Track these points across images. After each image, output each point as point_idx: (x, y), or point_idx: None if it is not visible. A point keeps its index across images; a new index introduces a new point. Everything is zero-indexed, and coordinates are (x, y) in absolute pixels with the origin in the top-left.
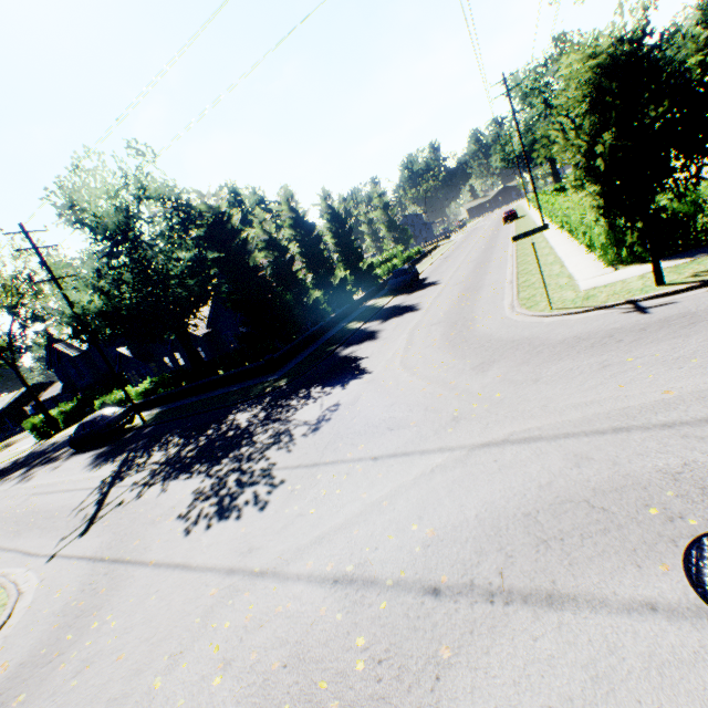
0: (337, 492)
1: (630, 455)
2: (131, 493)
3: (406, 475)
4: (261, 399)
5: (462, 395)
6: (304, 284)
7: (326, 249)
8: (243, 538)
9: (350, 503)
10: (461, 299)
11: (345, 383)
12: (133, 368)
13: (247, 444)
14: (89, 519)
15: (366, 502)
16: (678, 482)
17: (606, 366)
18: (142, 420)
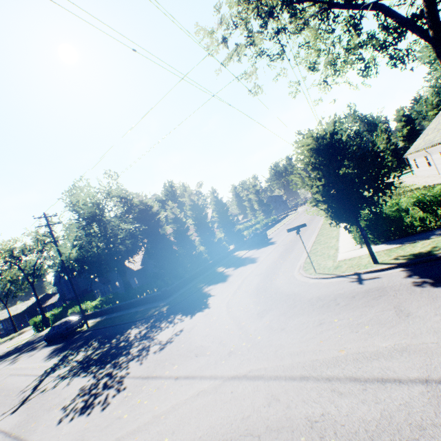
0: (145, 402)
1: (298, 400)
2: (52, 383)
3: (184, 394)
4: (149, 319)
5: (242, 334)
6: (194, 243)
7: (210, 221)
8: (83, 431)
9: (146, 413)
10: (279, 257)
11: (194, 313)
12: (98, 288)
13: (125, 354)
14: (23, 400)
15: (154, 414)
16: (312, 429)
17: (321, 323)
18: (87, 326)
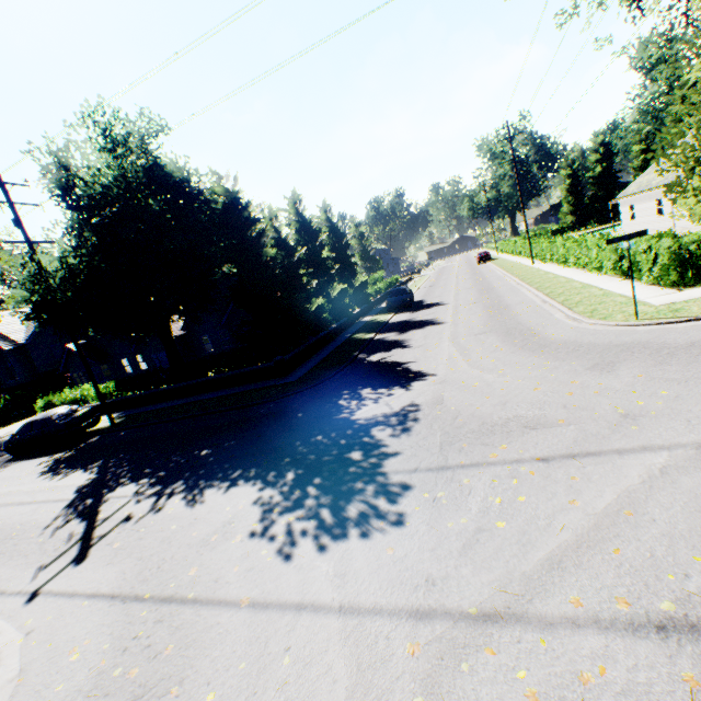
0: (522, 500)
1: None
2: (139, 506)
3: (623, 477)
4: (286, 401)
5: (607, 393)
6: (310, 289)
7: (329, 259)
8: (401, 563)
9: (561, 514)
10: (492, 314)
11: (405, 384)
12: (81, 369)
13: (303, 446)
14: (78, 540)
15: (591, 512)
16: None
17: None
18: (111, 423)
